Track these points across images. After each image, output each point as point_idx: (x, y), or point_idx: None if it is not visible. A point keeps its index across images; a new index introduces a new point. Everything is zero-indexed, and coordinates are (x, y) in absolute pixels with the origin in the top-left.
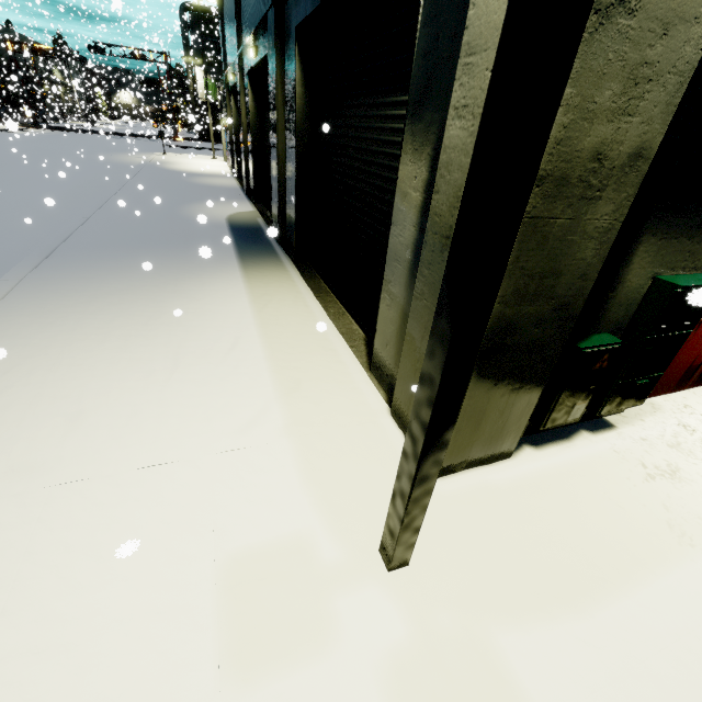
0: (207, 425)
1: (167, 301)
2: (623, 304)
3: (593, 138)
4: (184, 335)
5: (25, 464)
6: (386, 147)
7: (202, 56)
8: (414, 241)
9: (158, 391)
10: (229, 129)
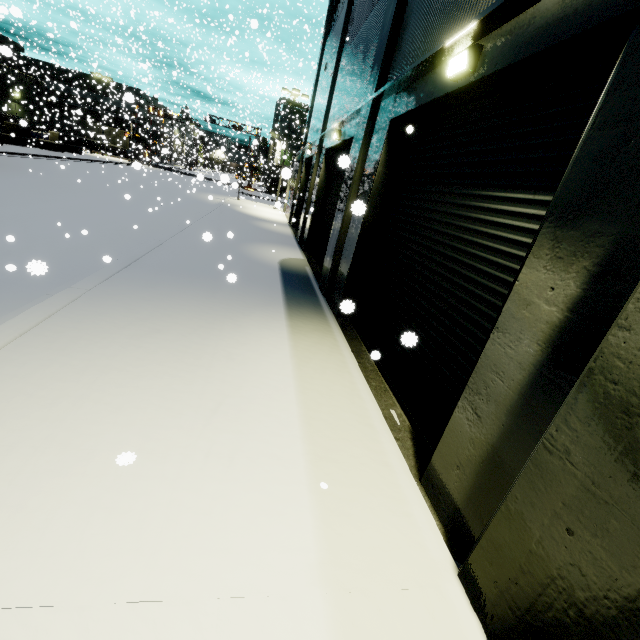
0: (223, 535)
1: (212, 339)
2: None
3: None
4: (221, 385)
5: None
6: (485, 239)
7: (284, 134)
8: (535, 362)
9: (177, 461)
10: (295, 189)
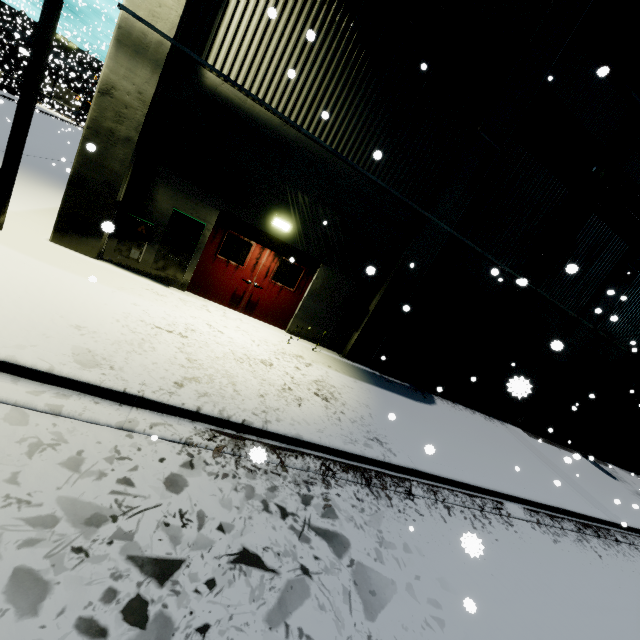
0: None
1: (31, 183)
2: (161, 214)
3: (108, 125)
4: (18, 188)
5: None
6: None
7: None
8: None
9: None
10: None
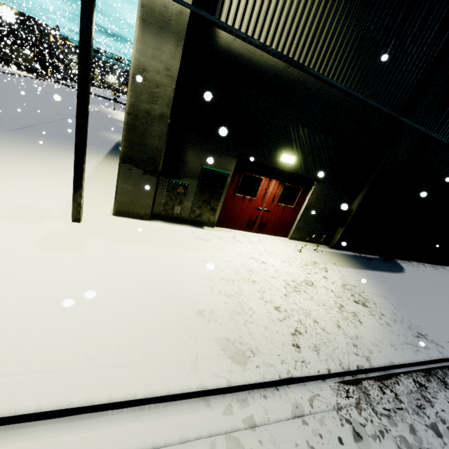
0: (42, 184)
1: (59, 155)
2: (192, 172)
3: (144, 107)
4: (57, 165)
5: None
6: None
7: None
8: None
9: (31, 173)
10: None
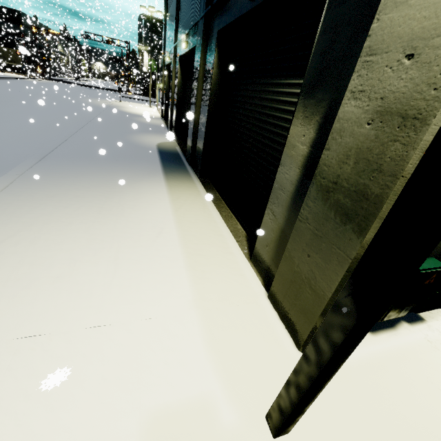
0: (138, 295)
1: (115, 198)
2: None
3: None
4: (126, 223)
5: (4, 317)
6: (276, 112)
7: (149, 46)
8: (297, 179)
9: (105, 264)
10: (162, 90)
